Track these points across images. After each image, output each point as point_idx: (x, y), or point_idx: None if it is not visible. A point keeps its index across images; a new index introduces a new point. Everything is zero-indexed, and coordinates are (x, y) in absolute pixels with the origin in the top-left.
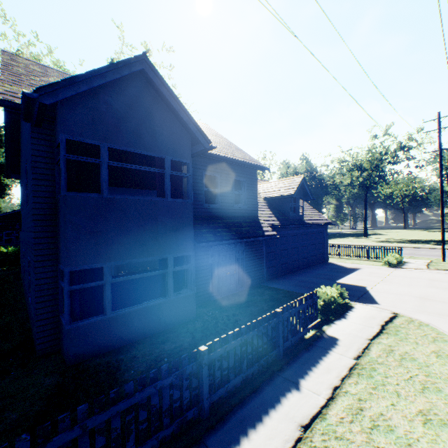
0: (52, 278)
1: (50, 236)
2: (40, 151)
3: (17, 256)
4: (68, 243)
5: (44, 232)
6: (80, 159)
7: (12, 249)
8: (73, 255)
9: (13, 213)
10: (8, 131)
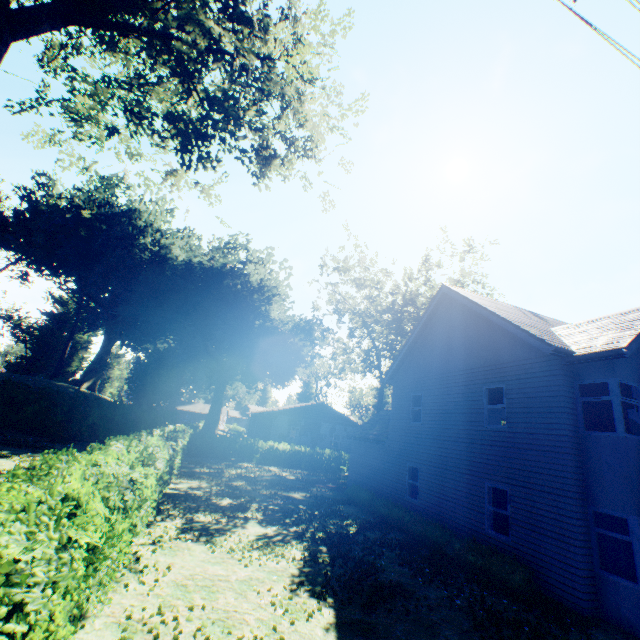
0: (584, 521)
1: (579, 473)
2: (566, 386)
3: (311, 459)
4: (634, 488)
5: (575, 467)
6: (626, 401)
7: (308, 449)
8: (639, 503)
9: (302, 407)
10: (410, 343)
